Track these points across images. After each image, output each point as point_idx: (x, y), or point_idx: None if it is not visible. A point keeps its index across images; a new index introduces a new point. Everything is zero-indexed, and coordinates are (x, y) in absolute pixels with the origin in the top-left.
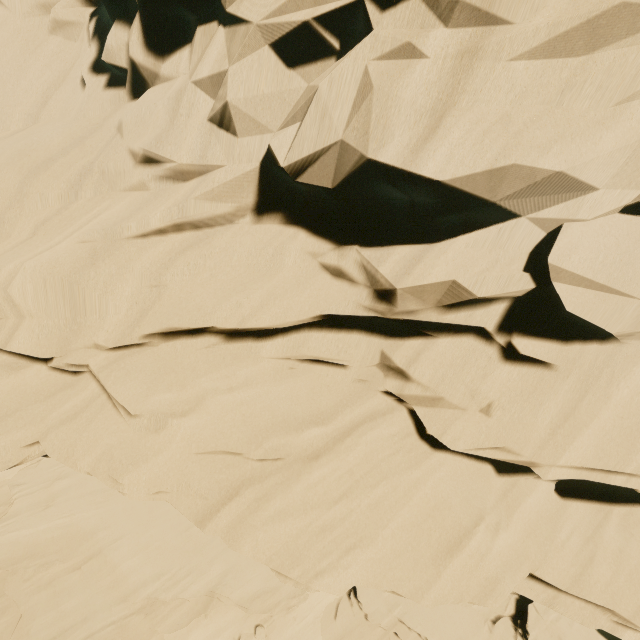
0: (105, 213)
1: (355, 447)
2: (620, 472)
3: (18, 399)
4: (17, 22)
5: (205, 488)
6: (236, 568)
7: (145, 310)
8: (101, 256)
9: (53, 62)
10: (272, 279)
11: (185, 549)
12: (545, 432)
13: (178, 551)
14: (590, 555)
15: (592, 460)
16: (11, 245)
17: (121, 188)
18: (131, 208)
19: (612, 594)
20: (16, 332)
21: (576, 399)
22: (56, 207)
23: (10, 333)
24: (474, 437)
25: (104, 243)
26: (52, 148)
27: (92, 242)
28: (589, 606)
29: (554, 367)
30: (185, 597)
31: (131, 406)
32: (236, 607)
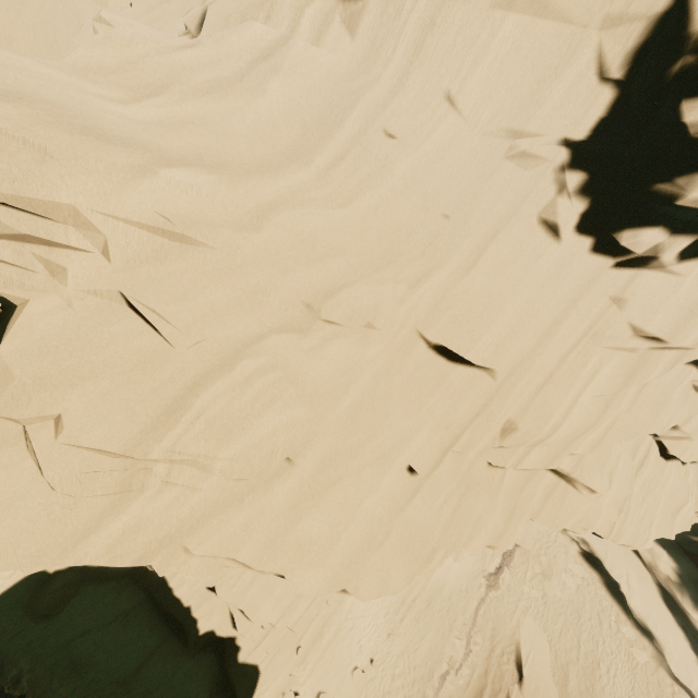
0: (603, 370)
1: (645, 471)
2: None
3: (510, 496)
4: (474, 138)
5: (617, 519)
6: None
7: (608, 429)
8: (609, 405)
9: (504, 191)
10: (672, 399)
11: None
12: None
13: None
14: None
15: None
16: (527, 395)
17: (605, 346)
18: (626, 368)
19: None
20: (527, 456)
21: None
22: (556, 361)
23: (521, 457)
24: None
25: (612, 396)
26: (552, 309)
27: (603, 395)
28: None
29: None
30: None
31: (602, 489)
32: None
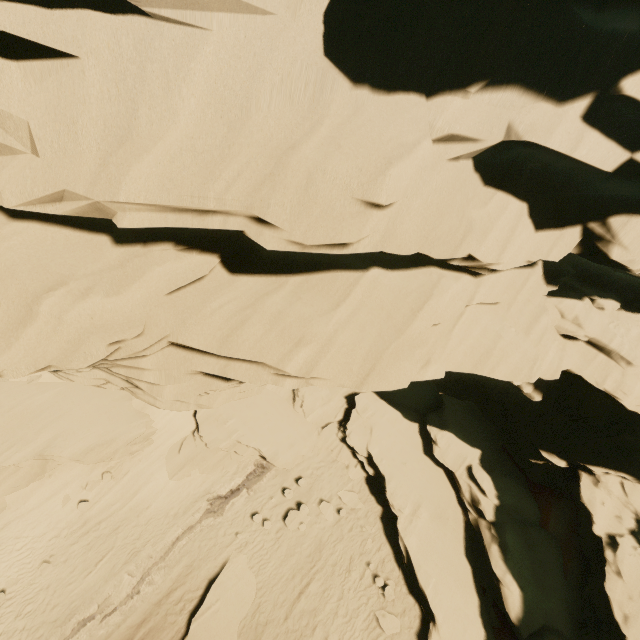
0: None
1: None
2: (216, 213)
3: None
4: None
5: None
6: (67, 432)
7: None
8: None
9: None
10: None
11: (9, 427)
12: (95, 164)
13: (0, 430)
14: (243, 319)
15: (160, 193)
16: None
17: None
18: None
19: (261, 349)
20: None
21: (125, 115)
22: None
23: None
24: (20, 185)
25: None
26: None
27: None
28: (254, 366)
29: (63, 59)
30: (9, 464)
31: None
32: (82, 464)
